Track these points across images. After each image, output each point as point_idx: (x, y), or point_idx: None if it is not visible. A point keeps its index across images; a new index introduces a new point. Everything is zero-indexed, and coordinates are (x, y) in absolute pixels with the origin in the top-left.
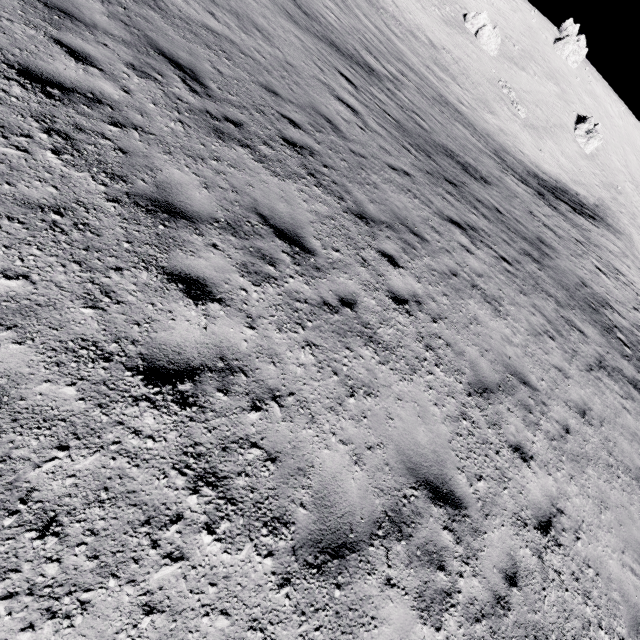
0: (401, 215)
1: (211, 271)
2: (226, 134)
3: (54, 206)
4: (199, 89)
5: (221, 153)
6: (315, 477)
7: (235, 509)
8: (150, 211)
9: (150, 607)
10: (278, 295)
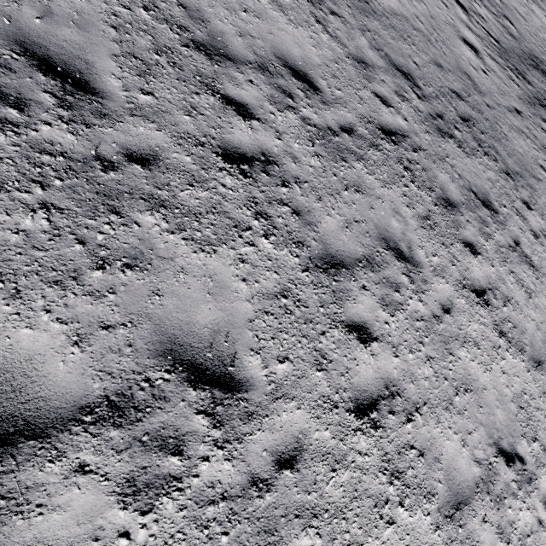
0: (524, 161)
1: (472, 237)
2: (442, 130)
3: (426, 216)
4: (419, 93)
5: (446, 149)
6: (527, 335)
7: (511, 345)
8: (445, 207)
9: (503, 372)
10: (494, 245)
